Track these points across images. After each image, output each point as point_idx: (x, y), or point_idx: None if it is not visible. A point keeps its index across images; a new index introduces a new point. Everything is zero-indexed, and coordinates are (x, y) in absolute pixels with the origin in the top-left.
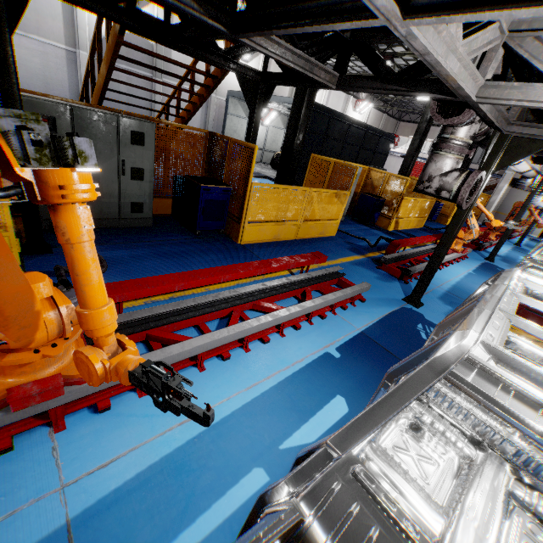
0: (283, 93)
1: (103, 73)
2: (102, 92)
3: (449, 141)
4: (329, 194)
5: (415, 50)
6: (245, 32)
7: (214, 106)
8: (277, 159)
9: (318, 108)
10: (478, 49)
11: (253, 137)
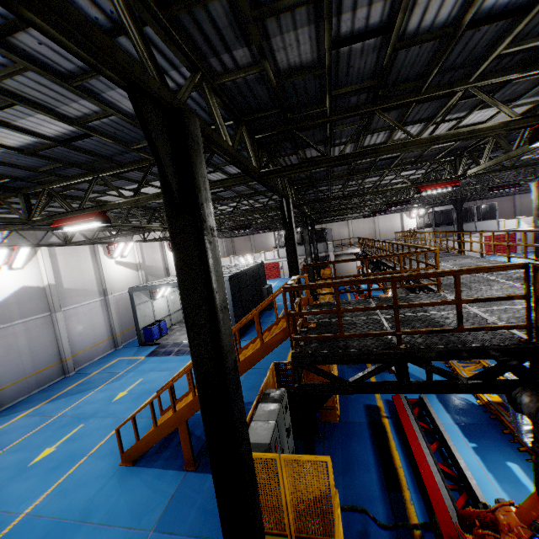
0: (159, 263)
1: None
2: None
3: None
4: None
5: None
6: None
7: (113, 304)
8: None
9: (232, 277)
10: None
11: None
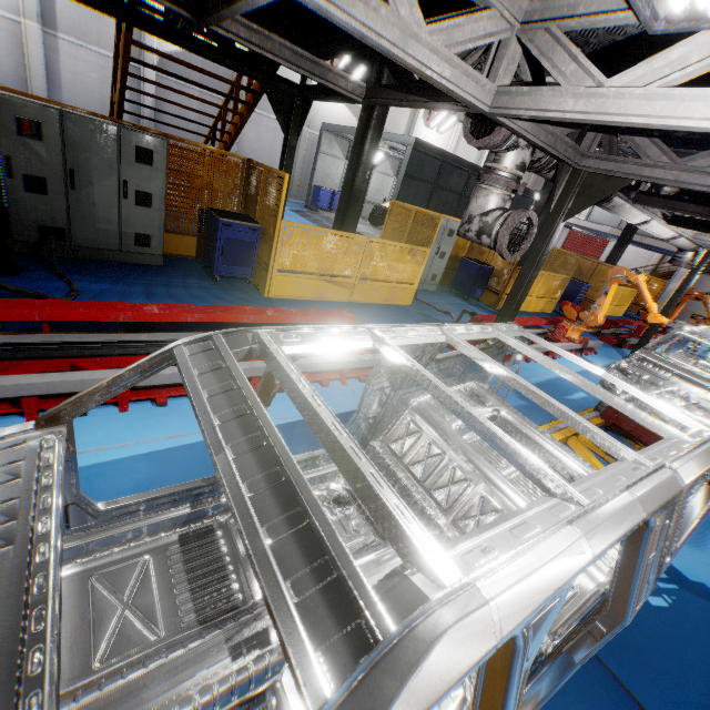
0: (398, 131)
1: (119, 80)
2: (119, 103)
3: (491, 171)
4: (398, 249)
5: (349, 32)
6: (205, 18)
7: (305, 142)
8: (376, 213)
9: (426, 148)
10: (468, 42)
11: (287, 164)
